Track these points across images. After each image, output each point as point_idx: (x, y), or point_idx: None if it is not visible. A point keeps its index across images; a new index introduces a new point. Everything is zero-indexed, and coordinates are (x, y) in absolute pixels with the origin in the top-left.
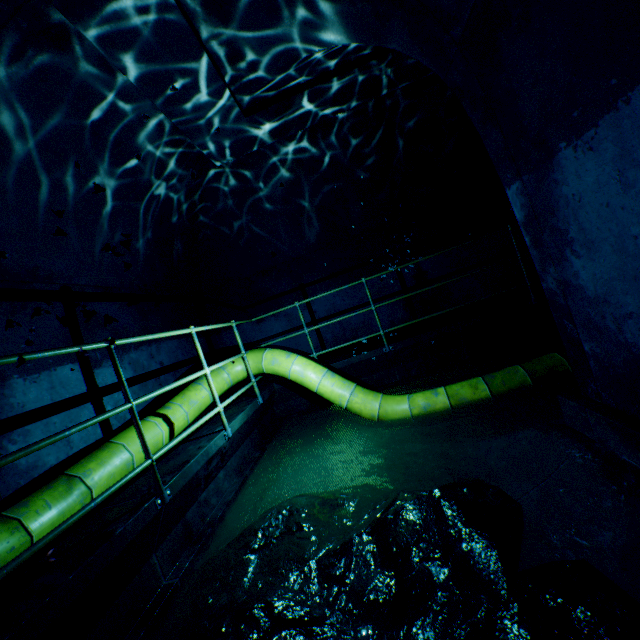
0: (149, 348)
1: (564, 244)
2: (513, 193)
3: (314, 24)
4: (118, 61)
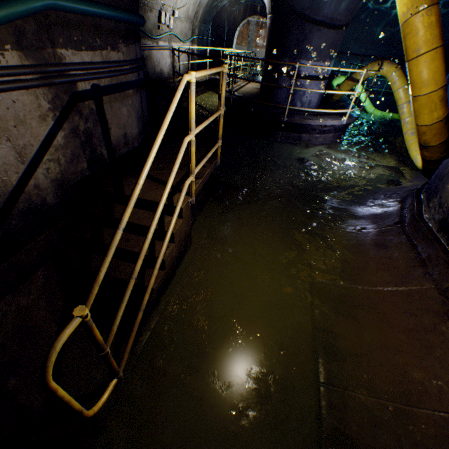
0: None
1: None
2: (447, 76)
3: None
4: None
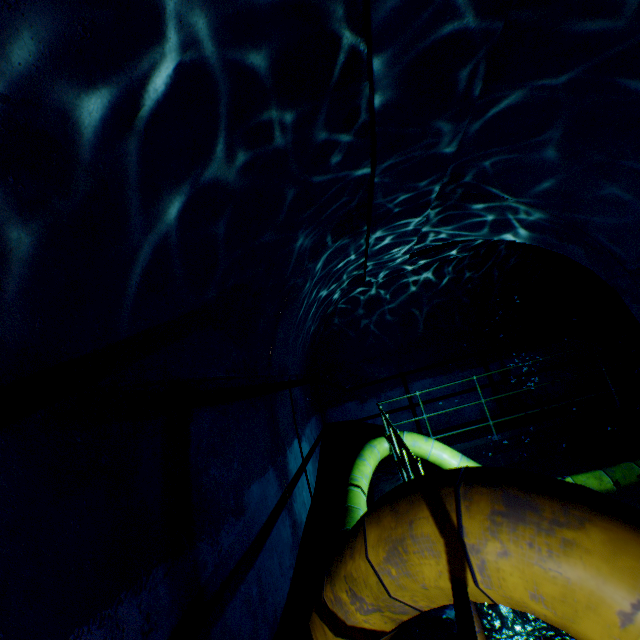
0: (309, 424)
1: None
2: None
3: (502, 230)
4: (372, 241)
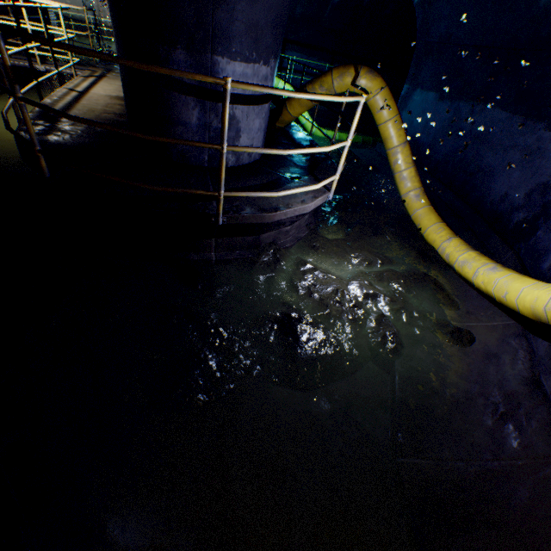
0: None
1: (405, 108)
2: (405, 87)
3: None
4: None
